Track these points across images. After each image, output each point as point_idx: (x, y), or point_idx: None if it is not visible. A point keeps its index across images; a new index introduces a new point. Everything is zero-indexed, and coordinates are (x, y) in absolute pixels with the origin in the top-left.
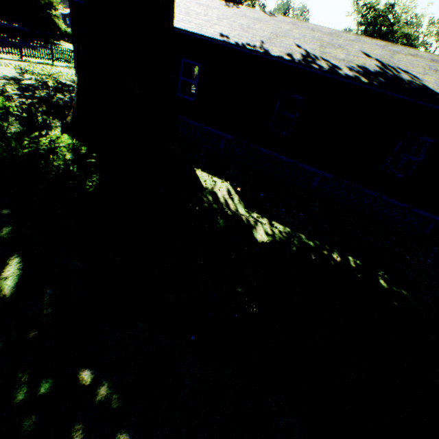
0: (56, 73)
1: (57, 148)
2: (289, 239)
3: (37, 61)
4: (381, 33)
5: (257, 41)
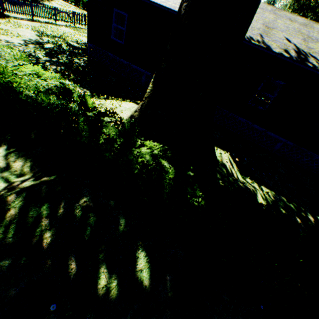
0: (62, 33)
1: (156, 157)
2: (277, 202)
3: (43, 20)
4: (311, 6)
5: (257, 34)
